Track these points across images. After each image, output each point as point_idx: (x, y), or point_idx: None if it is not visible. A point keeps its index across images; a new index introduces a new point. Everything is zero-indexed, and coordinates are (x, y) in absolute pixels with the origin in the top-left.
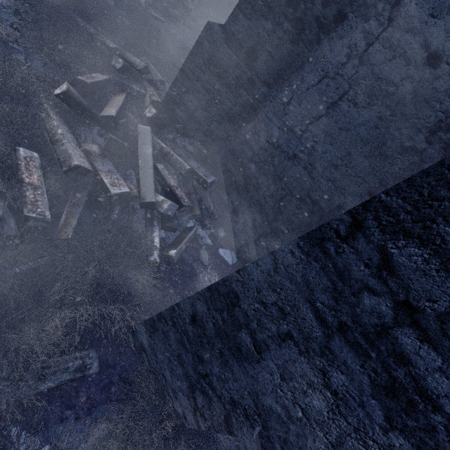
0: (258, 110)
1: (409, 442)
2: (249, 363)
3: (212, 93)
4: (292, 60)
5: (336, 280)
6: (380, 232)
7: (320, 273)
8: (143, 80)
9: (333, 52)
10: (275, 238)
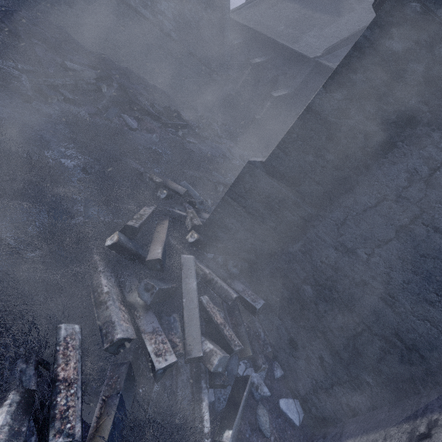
0: (306, 229)
1: None
2: None
3: (255, 216)
4: (339, 183)
5: None
6: None
7: None
8: (183, 201)
9: (388, 176)
10: (357, 390)
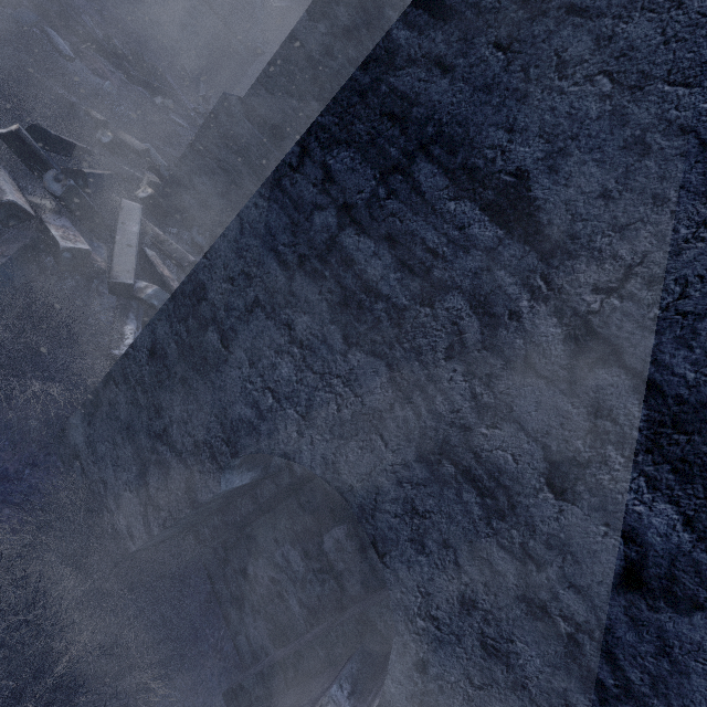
0: None
1: (364, 352)
2: (216, 371)
3: (232, 175)
4: None
5: (293, 213)
6: (320, 150)
7: (280, 214)
8: (142, 167)
9: None
10: None
